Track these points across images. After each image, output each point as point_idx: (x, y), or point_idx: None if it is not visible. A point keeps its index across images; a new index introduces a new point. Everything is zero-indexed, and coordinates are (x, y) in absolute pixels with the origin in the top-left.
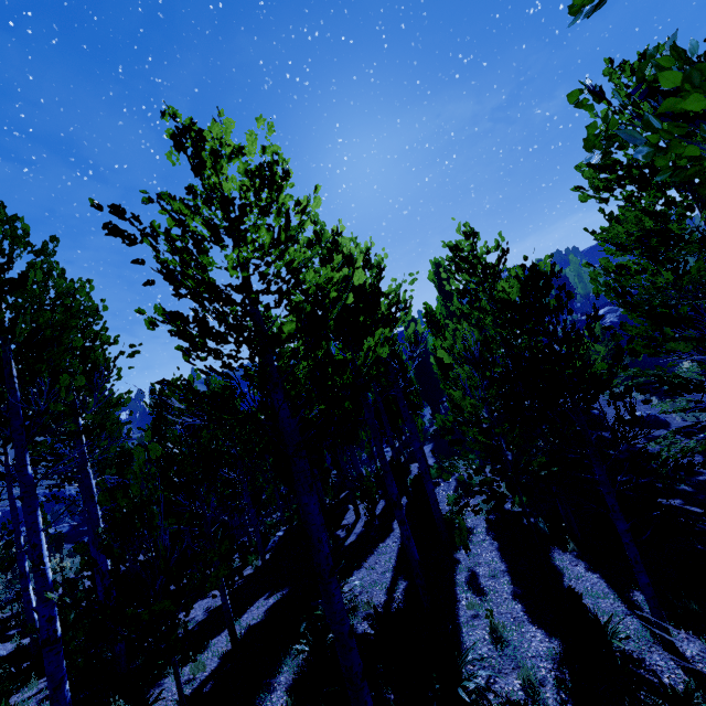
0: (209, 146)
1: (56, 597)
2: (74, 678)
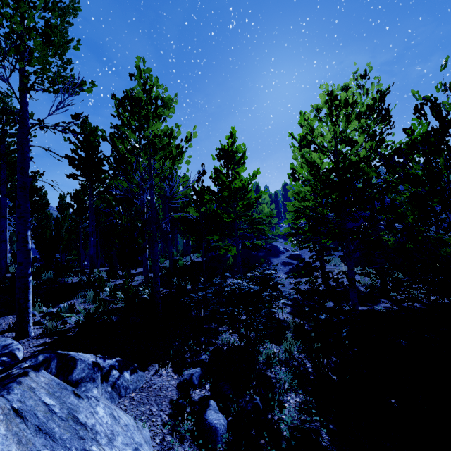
0: None
1: None
2: None
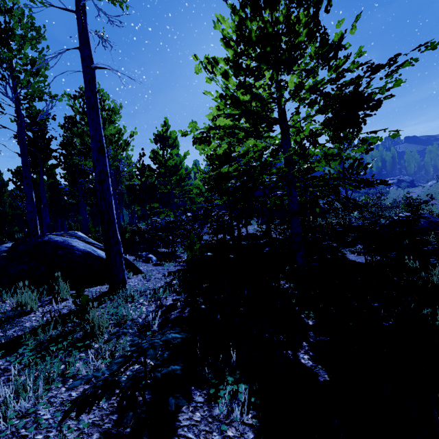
0: None
1: None
2: None
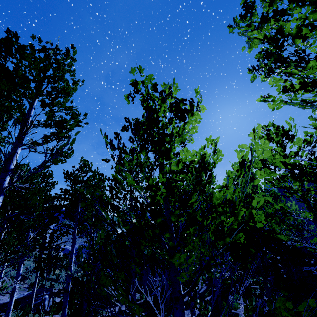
0: (124, 159)
1: (70, 273)
2: (71, 314)
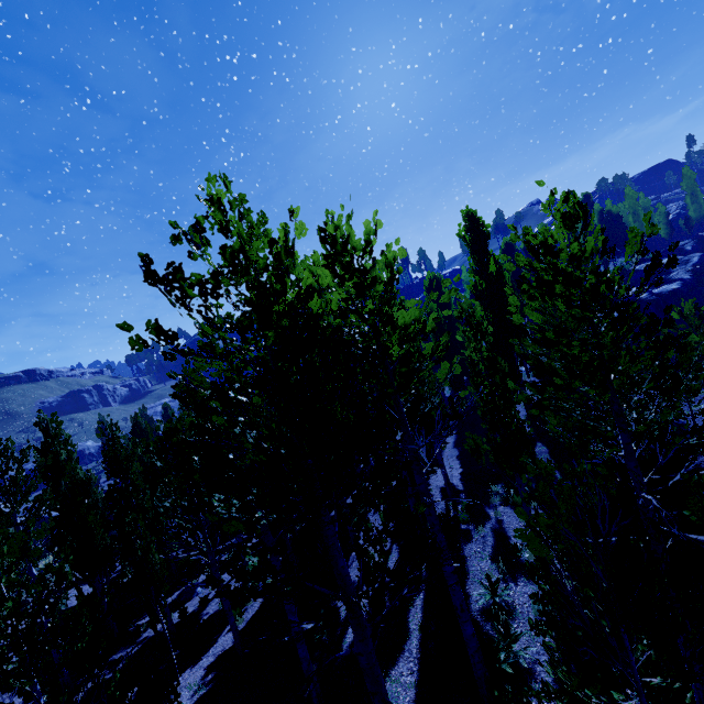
0: None
1: None
2: None
